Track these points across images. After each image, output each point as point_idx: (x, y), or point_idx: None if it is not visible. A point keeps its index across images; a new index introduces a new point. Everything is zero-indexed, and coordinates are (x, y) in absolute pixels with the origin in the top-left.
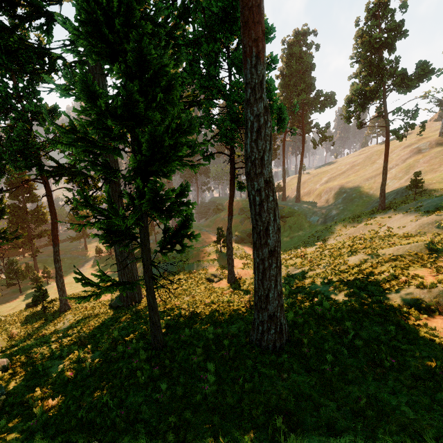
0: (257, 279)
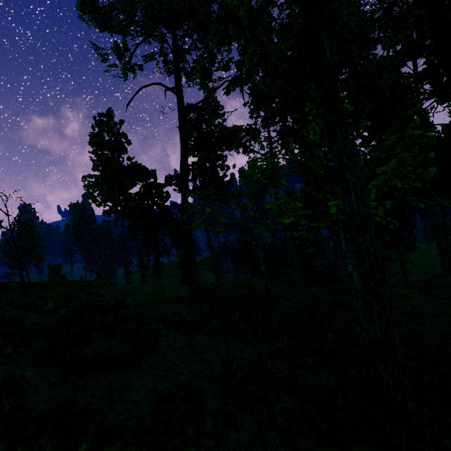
0: (440, 258)
